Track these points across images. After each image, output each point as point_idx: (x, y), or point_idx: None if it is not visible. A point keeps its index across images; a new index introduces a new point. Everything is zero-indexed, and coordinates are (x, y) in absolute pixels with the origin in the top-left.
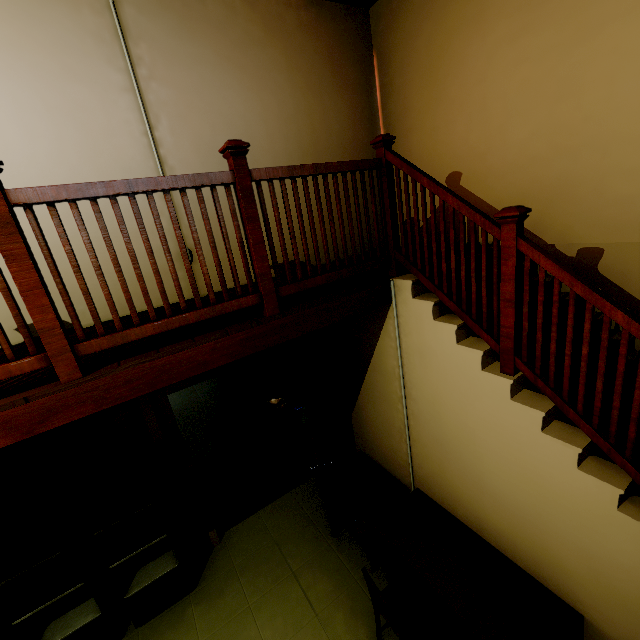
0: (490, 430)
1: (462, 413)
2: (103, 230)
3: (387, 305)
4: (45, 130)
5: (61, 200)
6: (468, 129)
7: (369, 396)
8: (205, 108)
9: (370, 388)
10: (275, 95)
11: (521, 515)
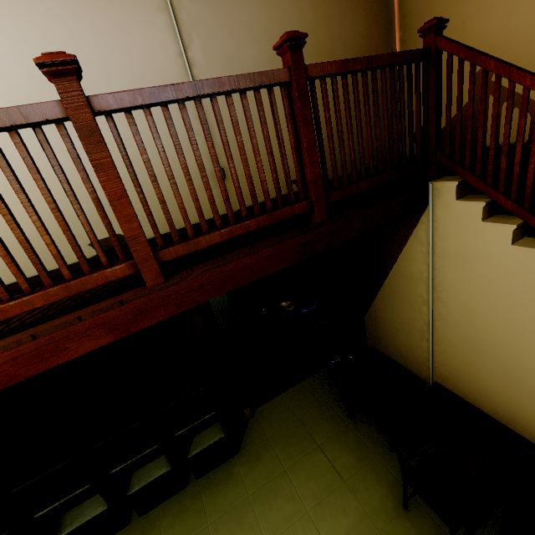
0: None
1: (507, 315)
2: (174, 137)
3: (420, 210)
4: (96, 57)
5: (137, 106)
6: (510, 12)
7: (387, 299)
8: (231, 23)
9: (389, 292)
10: (295, 3)
11: None
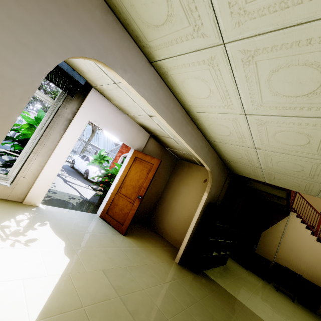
0: (308, 246)
1: (301, 242)
2: None
3: (286, 216)
4: None
5: None
6: None
7: (266, 234)
8: None
9: (267, 232)
10: None
11: (311, 265)
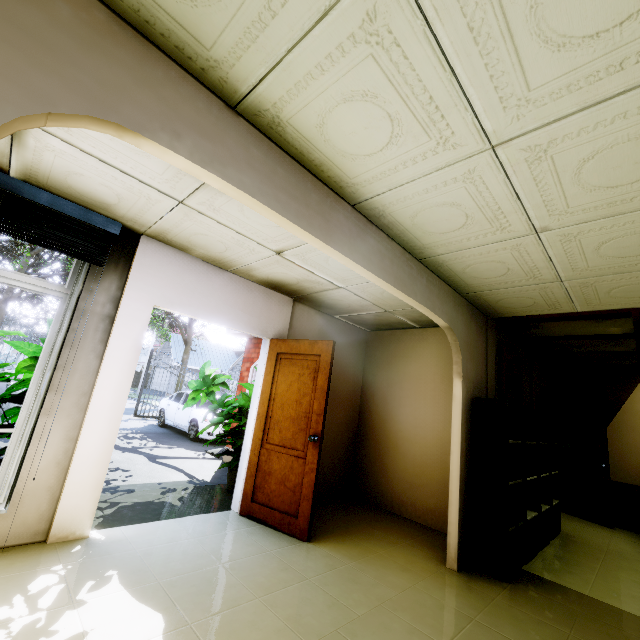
0: None
1: None
2: None
3: None
4: None
5: None
6: None
7: (615, 431)
8: None
9: (617, 426)
10: None
11: None
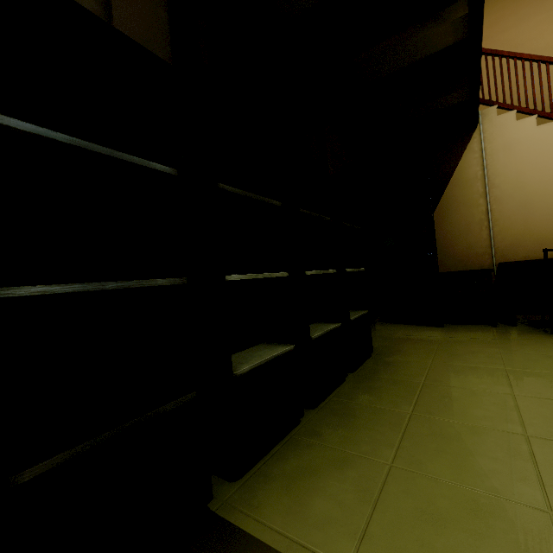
0: None
1: (544, 169)
2: None
3: (472, 130)
4: None
5: None
6: None
7: (444, 213)
8: None
9: (446, 205)
10: None
11: None
